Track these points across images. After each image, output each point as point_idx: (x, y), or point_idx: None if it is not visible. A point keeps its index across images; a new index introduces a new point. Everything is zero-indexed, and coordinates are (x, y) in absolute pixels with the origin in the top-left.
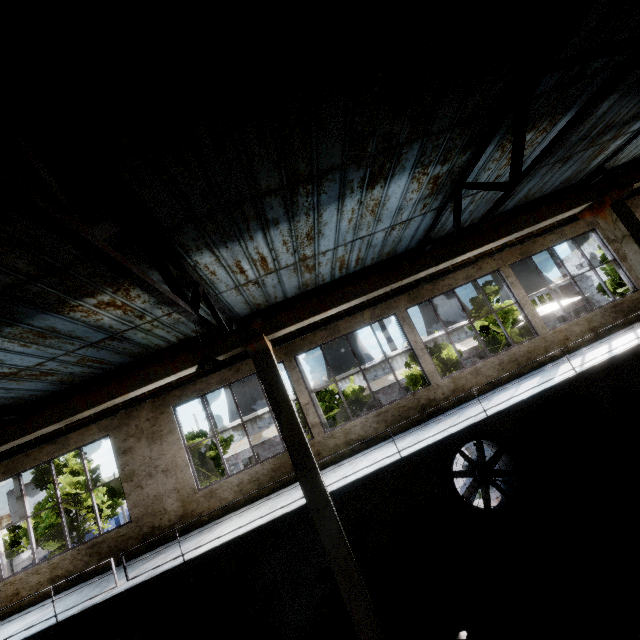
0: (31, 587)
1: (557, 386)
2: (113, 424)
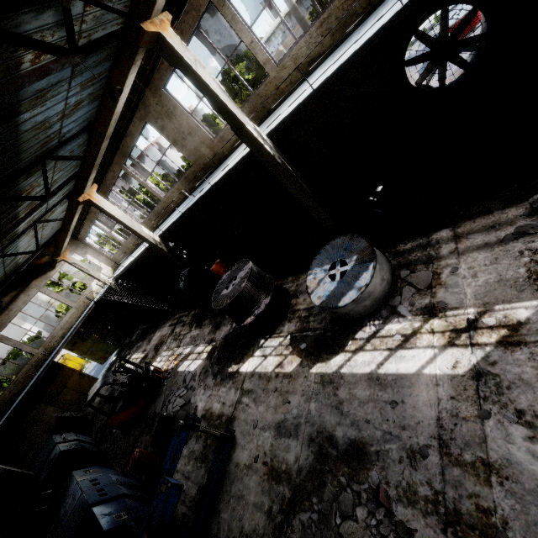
0: (176, 198)
1: None
2: (142, 115)
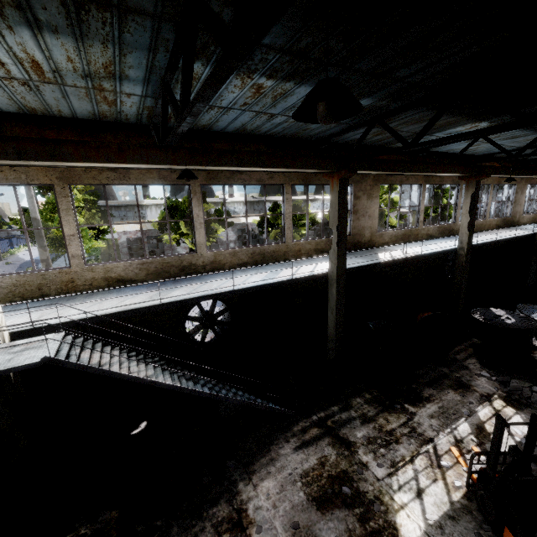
0: (306, 250)
1: (509, 238)
2: (356, 179)
